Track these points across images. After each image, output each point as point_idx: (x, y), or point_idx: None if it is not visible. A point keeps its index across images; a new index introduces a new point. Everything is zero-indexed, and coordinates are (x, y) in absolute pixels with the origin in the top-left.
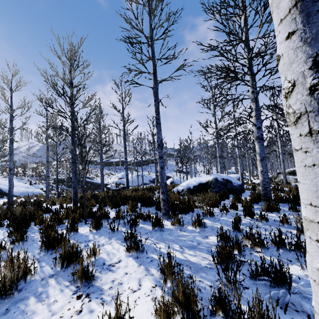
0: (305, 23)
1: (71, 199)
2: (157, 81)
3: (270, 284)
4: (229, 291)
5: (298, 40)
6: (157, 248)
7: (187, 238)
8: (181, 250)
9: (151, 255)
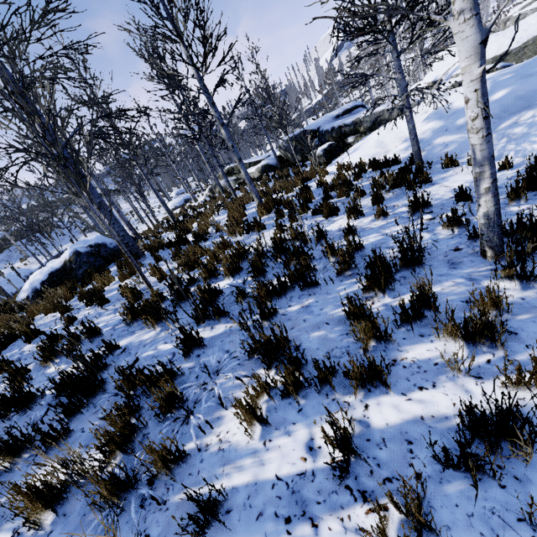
0: None
1: None
2: None
3: (18, 412)
4: None
5: None
6: None
7: None
8: None
9: None
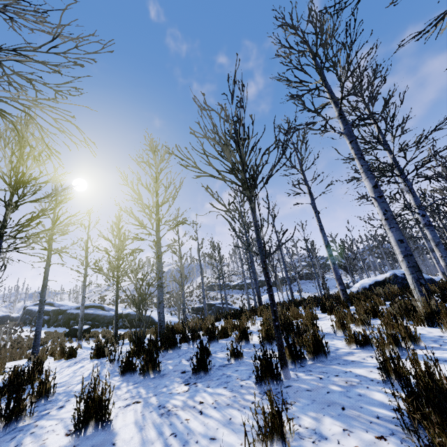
0: (378, 205)
1: None
2: (313, 198)
3: None
4: None
5: (378, 208)
6: None
7: None
8: None
9: None
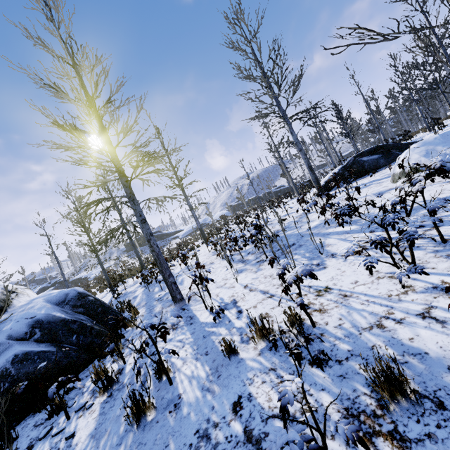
0: None
1: None
2: None
3: None
4: None
5: None
6: None
7: None
8: None
9: None
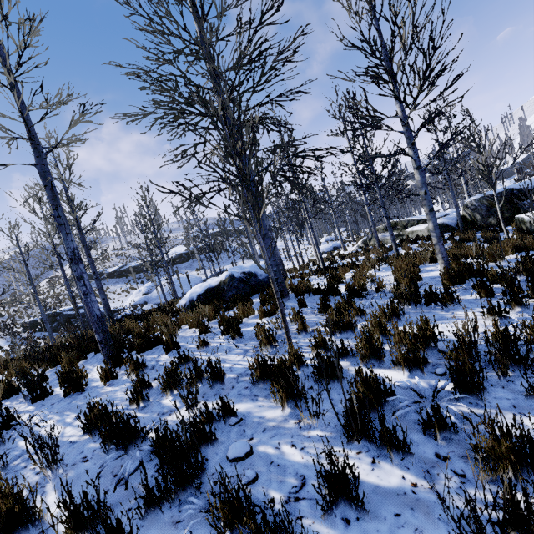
0: None
1: (7, 364)
2: (42, 152)
3: (117, 447)
4: (52, 474)
5: None
6: (38, 429)
7: (103, 397)
8: (70, 423)
9: (19, 443)
